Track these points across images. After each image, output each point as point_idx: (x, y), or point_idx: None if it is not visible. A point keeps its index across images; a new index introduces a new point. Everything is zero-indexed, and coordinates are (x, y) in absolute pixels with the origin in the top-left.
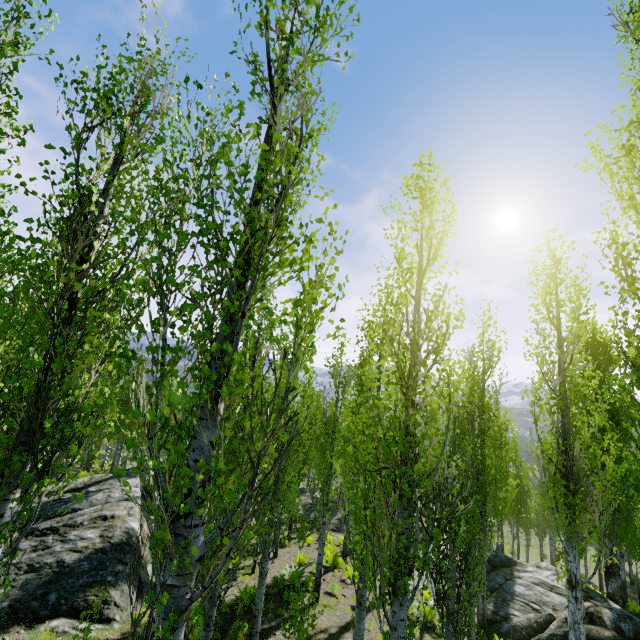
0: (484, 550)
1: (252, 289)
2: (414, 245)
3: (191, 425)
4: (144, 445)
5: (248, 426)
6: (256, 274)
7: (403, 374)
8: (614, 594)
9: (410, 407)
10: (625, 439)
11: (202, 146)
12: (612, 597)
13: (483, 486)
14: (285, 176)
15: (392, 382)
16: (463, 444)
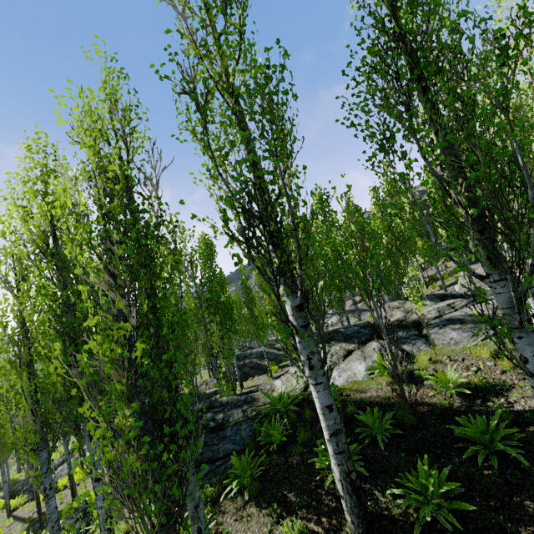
0: None
1: None
2: None
3: None
4: None
5: None
6: None
7: None
8: None
9: None
10: None
11: None
12: None
13: None
14: None
15: None
16: None
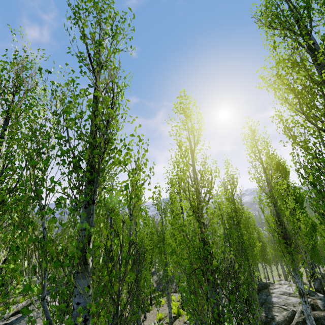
0: (254, 286)
1: (97, 184)
2: (186, 137)
3: (71, 280)
4: (39, 304)
5: (110, 265)
6: (98, 175)
7: (195, 209)
8: (318, 288)
9: (202, 227)
10: (302, 208)
11: (56, 104)
12: (317, 290)
13: (245, 251)
14: (106, 115)
15: (190, 215)
16: (232, 235)
